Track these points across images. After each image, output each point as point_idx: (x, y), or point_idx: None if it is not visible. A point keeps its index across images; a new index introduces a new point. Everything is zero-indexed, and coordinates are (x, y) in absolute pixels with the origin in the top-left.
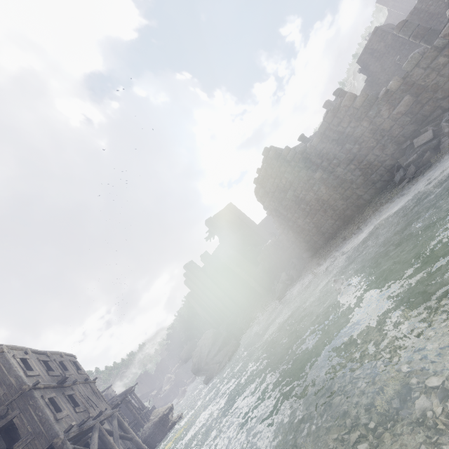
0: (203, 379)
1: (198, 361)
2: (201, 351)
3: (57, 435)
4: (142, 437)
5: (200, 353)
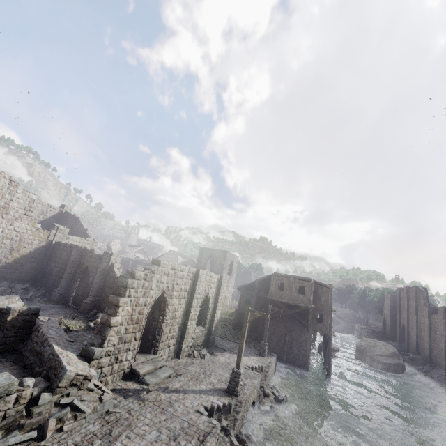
0: (361, 358)
1: (366, 347)
2: (374, 347)
3: (331, 334)
4: (320, 344)
5: (372, 346)
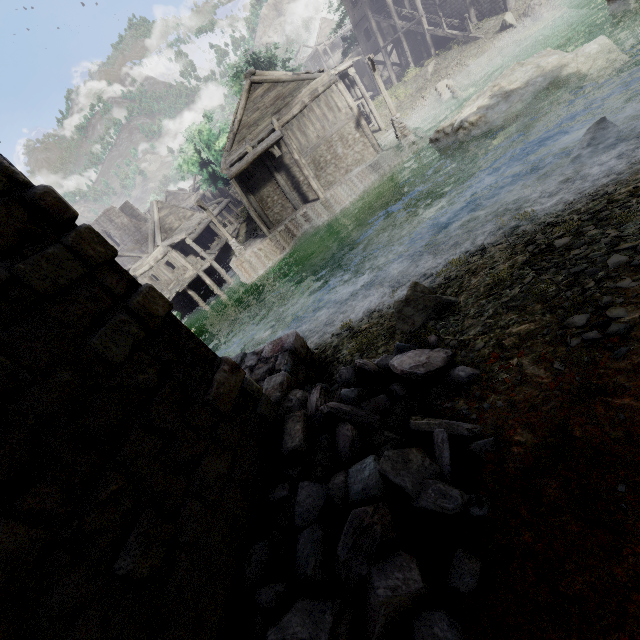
0: None
1: None
2: None
3: None
4: None
5: None
